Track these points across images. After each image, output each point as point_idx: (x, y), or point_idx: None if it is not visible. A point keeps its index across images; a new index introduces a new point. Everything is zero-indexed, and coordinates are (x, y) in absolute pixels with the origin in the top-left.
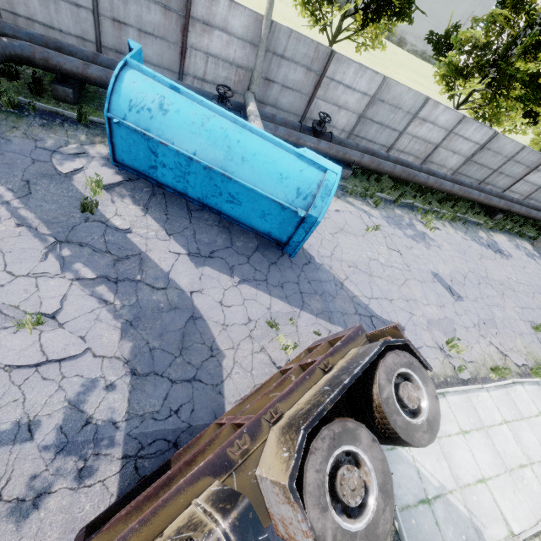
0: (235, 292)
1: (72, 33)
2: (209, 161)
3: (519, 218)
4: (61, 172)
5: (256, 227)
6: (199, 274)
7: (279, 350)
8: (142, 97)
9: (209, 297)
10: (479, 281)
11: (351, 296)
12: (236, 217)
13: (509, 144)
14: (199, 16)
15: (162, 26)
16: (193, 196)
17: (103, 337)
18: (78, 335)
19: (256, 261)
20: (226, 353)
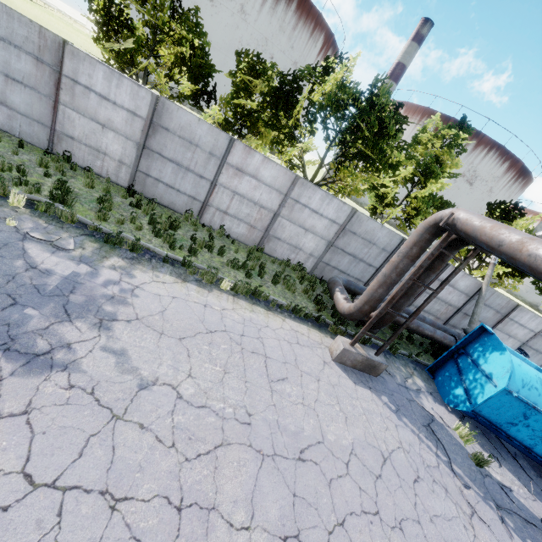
0: None
1: (354, 276)
2: None
3: None
4: (430, 414)
5: None
6: None
7: None
8: (529, 378)
9: None
10: None
11: None
12: None
13: None
14: (440, 277)
15: None
16: (537, 451)
17: None
18: None
19: None
20: None
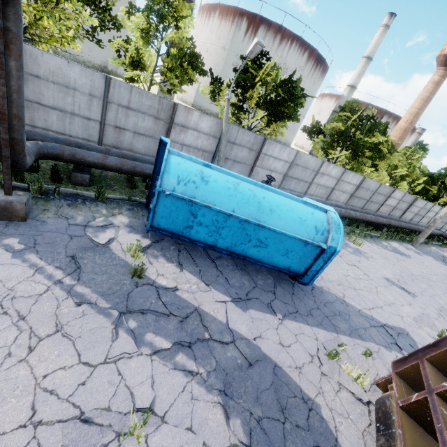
0: (284, 329)
1: (79, 137)
2: (245, 215)
3: (392, 229)
4: (99, 243)
5: (277, 264)
6: (250, 318)
7: (351, 382)
8: (187, 173)
9: (269, 340)
10: (411, 278)
11: (357, 310)
12: (259, 259)
13: (372, 183)
14: (178, 122)
15: (152, 129)
16: (221, 246)
17: (209, 421)
18: (184, 427)
19: (281, 295)
20: (318, 401)
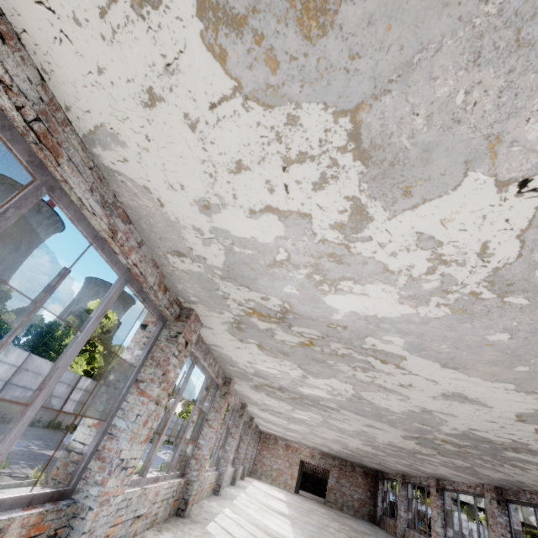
0: None
1: None
2: None
3: None
4: None
5: None
6: None
7: None
8: None
9: None
10: None
11: None
12: None
13: None
14: None
15: None
16: None
17: None
18: None
19: None
20: None
